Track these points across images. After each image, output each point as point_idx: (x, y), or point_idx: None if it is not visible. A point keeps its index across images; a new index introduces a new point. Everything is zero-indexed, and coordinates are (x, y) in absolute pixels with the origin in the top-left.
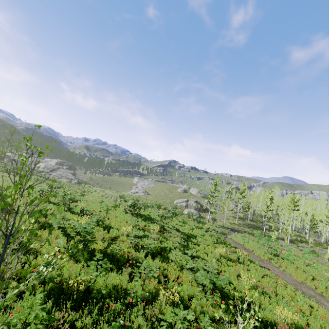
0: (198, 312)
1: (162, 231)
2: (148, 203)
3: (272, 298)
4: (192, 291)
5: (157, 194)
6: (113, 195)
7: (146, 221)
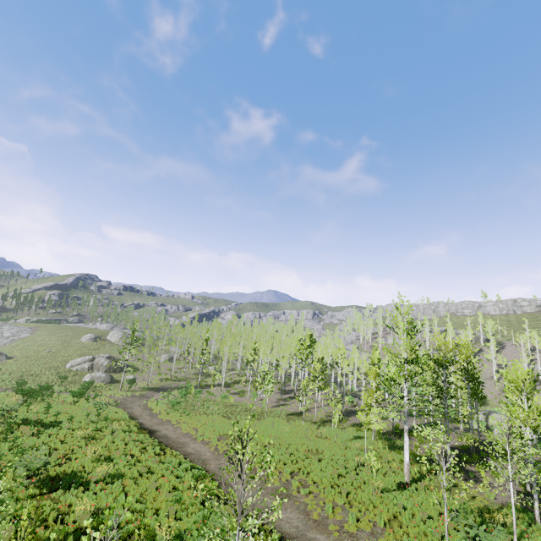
0: (6, 499)
1: (1, 432)
2: (4, 379)
3: (115, 460)
4: (6, 485)
5: (31, 355)
6: None
7: None
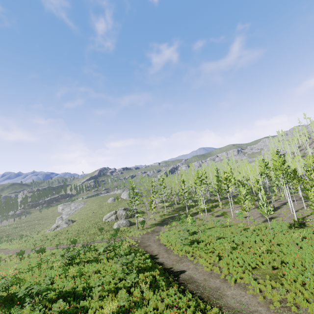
0: None
1: None
2: (69, 237)
3: None
4: None
5: (84, 217)
6: (19, 249)
7: (11, 311)
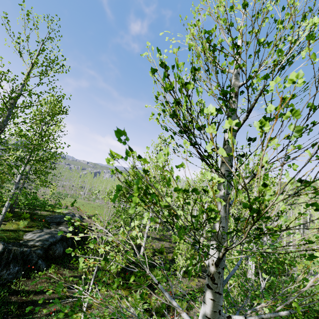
0: None
1: None
2: None
3: None
4: None
5: None
6: None
7: None
